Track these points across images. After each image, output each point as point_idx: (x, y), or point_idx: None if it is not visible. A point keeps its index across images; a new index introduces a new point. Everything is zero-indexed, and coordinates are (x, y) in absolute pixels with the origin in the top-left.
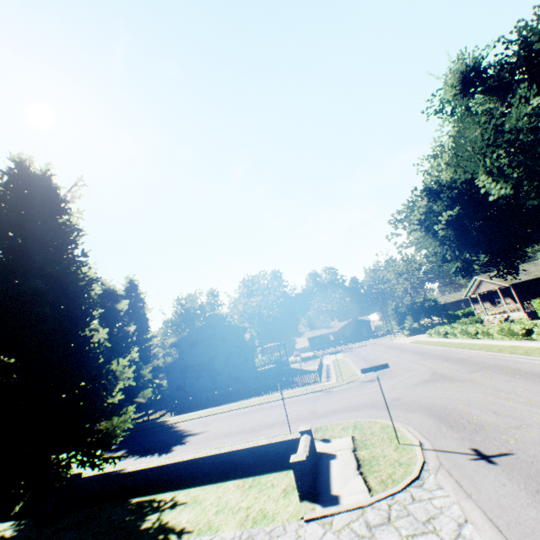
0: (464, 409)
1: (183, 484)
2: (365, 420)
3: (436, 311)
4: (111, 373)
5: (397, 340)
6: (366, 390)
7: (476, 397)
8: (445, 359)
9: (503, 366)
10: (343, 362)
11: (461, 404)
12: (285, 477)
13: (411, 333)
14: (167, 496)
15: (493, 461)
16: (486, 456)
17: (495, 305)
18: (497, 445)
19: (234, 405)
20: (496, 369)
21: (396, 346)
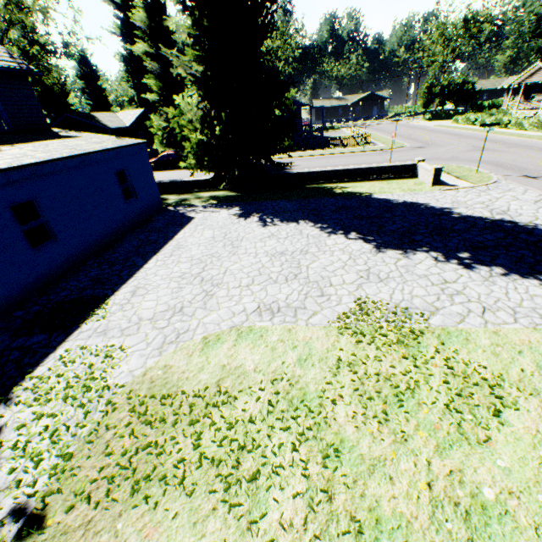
0: (511, 163)
1: (335, 182)
2: (442, 165)
3: (466, 99)
4: (282, 101)
5: (417, 123)
6: (422, 152)
7: (517, 159)
8: (480, 140)
9: (532, 147)
10: (374, 135)
11: (507, 161)
12: (408, 181)
13: (431, 119)
14: (331, 186)
15: (535, 179)
16: (531, 177)
17: (527, 101)
18: (536, 175)
19: (298, 154)
20: (527, 148)
21: (420, 128)
